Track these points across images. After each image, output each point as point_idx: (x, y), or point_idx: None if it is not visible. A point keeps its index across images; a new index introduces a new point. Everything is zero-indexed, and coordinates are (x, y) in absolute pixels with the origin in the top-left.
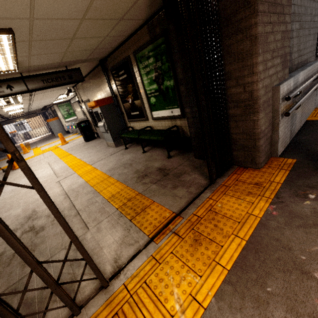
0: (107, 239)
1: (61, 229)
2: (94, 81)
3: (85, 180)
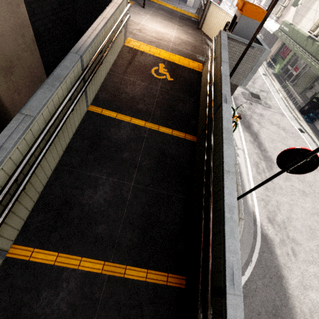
0: None
1: None
2: None
3: None
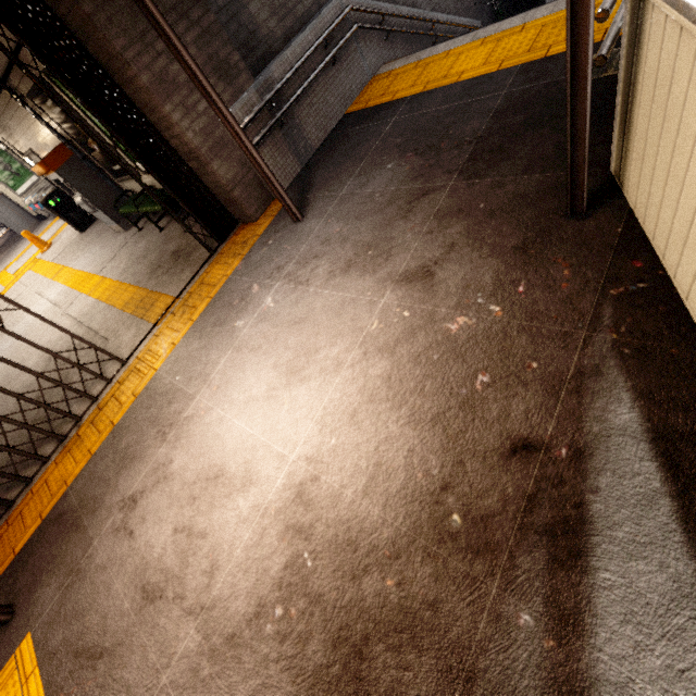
0: (124, 340)
1: (86, 351)
2: (14, 115)
3: (95, 298)
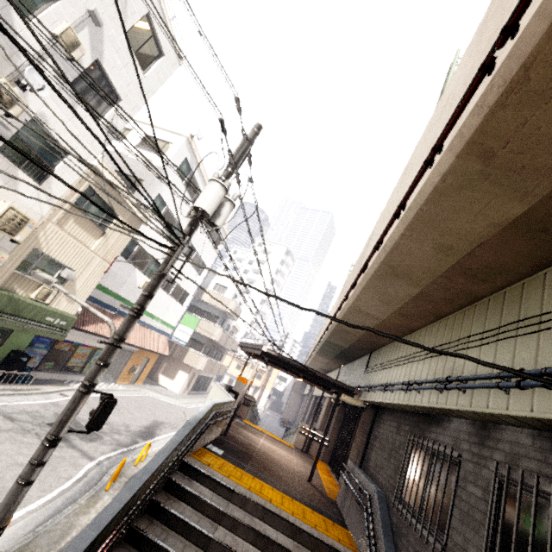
0: None
1: None
2: None
3: None
